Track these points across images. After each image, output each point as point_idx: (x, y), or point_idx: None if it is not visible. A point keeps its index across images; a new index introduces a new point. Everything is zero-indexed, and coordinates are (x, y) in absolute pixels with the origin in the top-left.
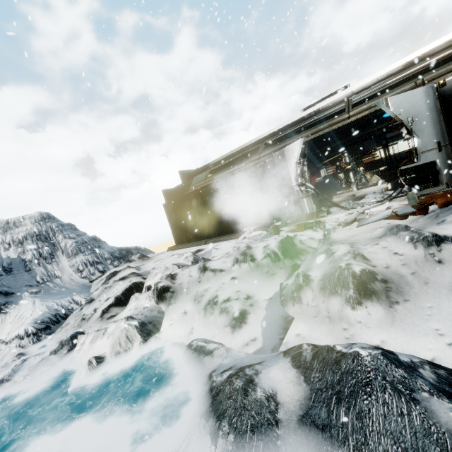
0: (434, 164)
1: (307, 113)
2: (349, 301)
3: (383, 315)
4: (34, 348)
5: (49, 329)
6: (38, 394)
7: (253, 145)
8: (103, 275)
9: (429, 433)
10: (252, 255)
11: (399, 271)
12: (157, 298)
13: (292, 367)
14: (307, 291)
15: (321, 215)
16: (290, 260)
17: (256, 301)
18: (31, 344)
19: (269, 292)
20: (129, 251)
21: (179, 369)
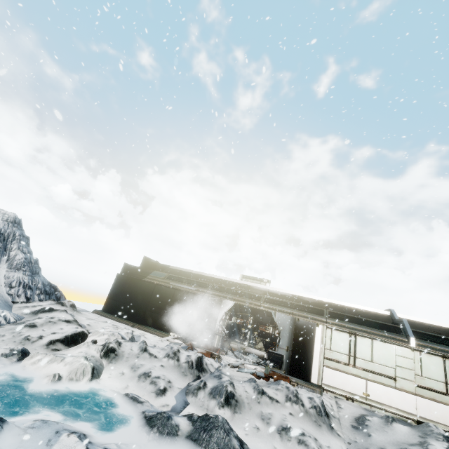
0: (283, 356)
1: (244, 282)
2: (219, 404)
3: (230, 416)
4: None
5: None
6: None
7: (205, 277)
8: (29, 303)
9: (228, 445)
10: (179, 357)
11: (244, 399)
12: (104, 353)
13: (187, 420)
14: (202, 392)
15: (222, 352)
16: (198, 371)
17: (173, 386)
18: None
19: (181, 384)
20: (56, 290)
21: (115, 406)
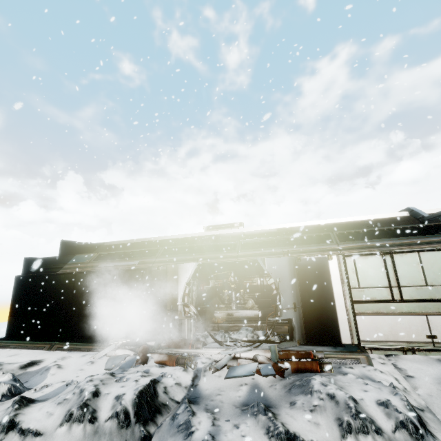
0: (291, 320)
1: (208, 234)
2: None
3: None
4: None
5: None
6: None
7: (154, 242)
8: None
9: None
10: (95, 410)
11: None
12: None
13: None
14: None
15: (197, 346)
16: (143, 426)
17: None
18: None
19: None
20: None
21: None
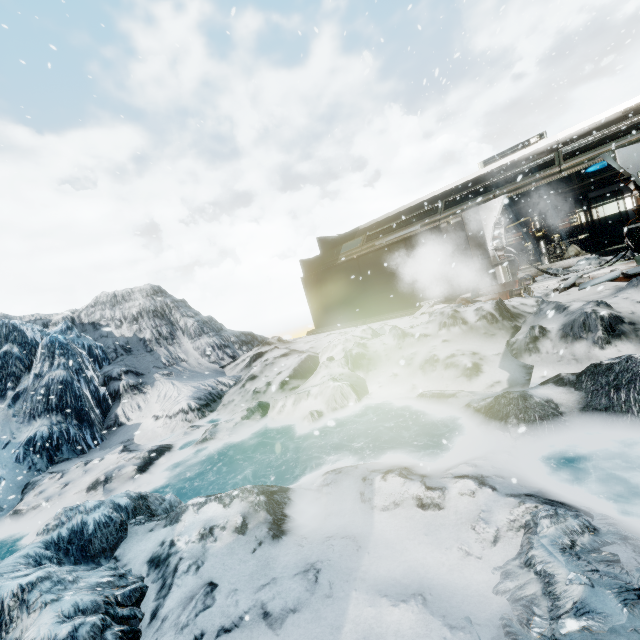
0: None
1: (496, 166)
2: (597, 343)
3: (634, 350)
4: (202, 423)
5: (209, 406)
6: (257, 446)
7: (422, 204)
8: (237, 360)
9: None
10: (463, 318)
11: None
12: (352, 365)
13: (557, 387)
14: (545, 341)
15: (526, 283)
16: (509, 321)
17: (484, 356)
18: (197, 419)
19: (495, 349)
20: (253, 336)
21: (416, 415)
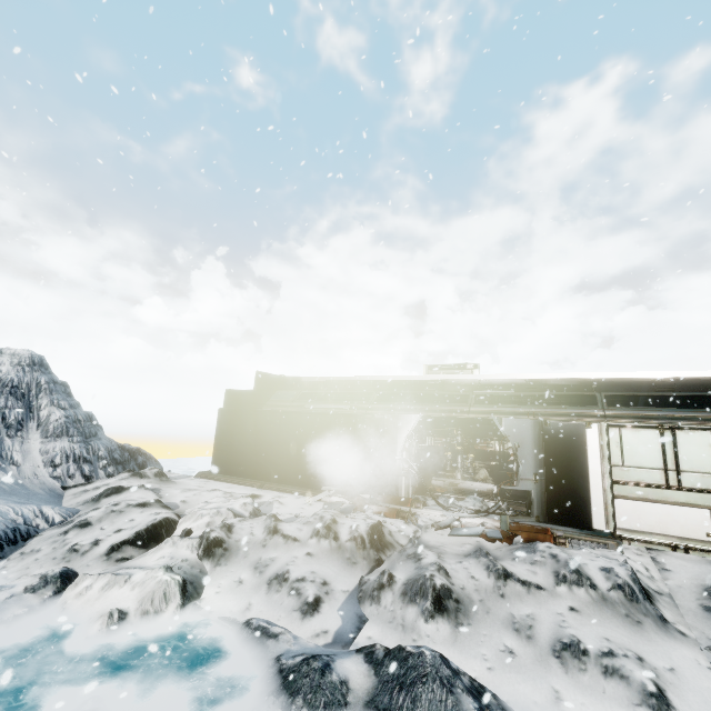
0: (530, 493)
1: (432, 378)
2: (425, 613)
3: (449, 633)
4: None
5: (0, 550)
6: (14, 644)
7: (363, 383)
8: (89, 484)
9: None
10: (337, 532)
11: (471, 595)
12: (203, 551)
13: (364, 662)
14: (388, 592)
15: (417, 505)
16: (376, 552)
17: (332, 590)
18: None
19: (347, 583)
20: (134, 454)
21: (229, 650)
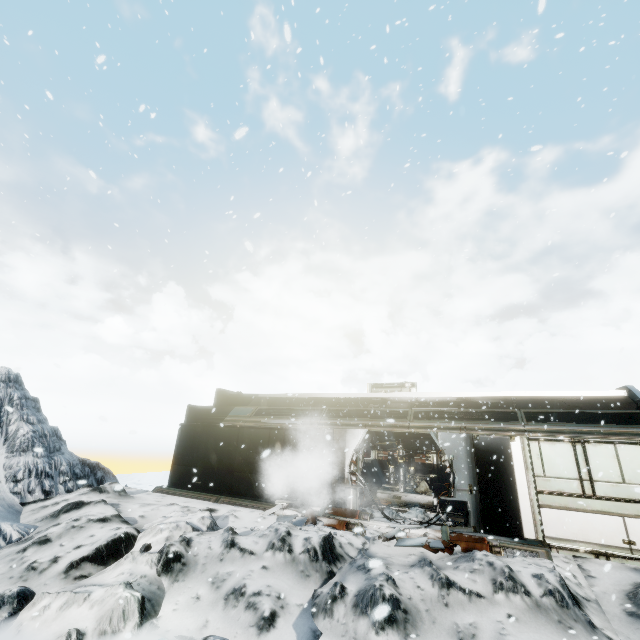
0: (466, 503)
1: (375, 395)
2: (375, 625)
3: None
4: None
5: None
6: None
7: (314, 400)
8: (48, 500)
9: None
10: (291, 544)
11: (418, 605)
12: (162, 566)
13: None
14: (341, 605)
15: (364, 516)
16: (328, 564)
17: (287, 604)
18: None
19: (301, 597)
20: (94, 469)
21: None
